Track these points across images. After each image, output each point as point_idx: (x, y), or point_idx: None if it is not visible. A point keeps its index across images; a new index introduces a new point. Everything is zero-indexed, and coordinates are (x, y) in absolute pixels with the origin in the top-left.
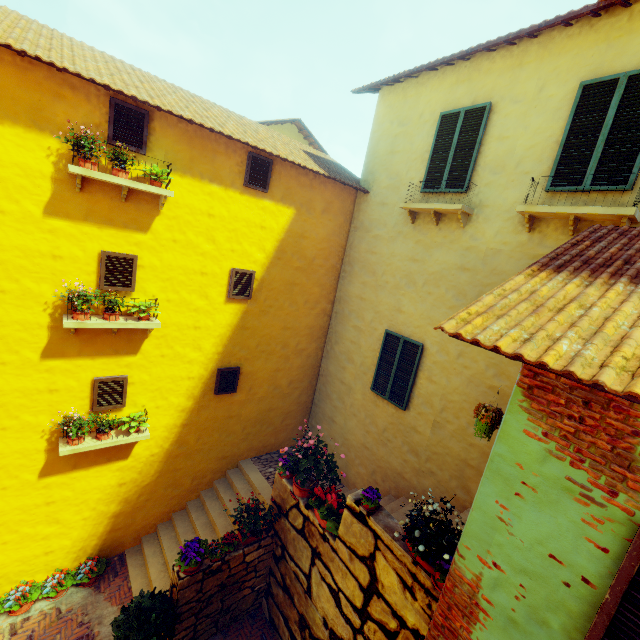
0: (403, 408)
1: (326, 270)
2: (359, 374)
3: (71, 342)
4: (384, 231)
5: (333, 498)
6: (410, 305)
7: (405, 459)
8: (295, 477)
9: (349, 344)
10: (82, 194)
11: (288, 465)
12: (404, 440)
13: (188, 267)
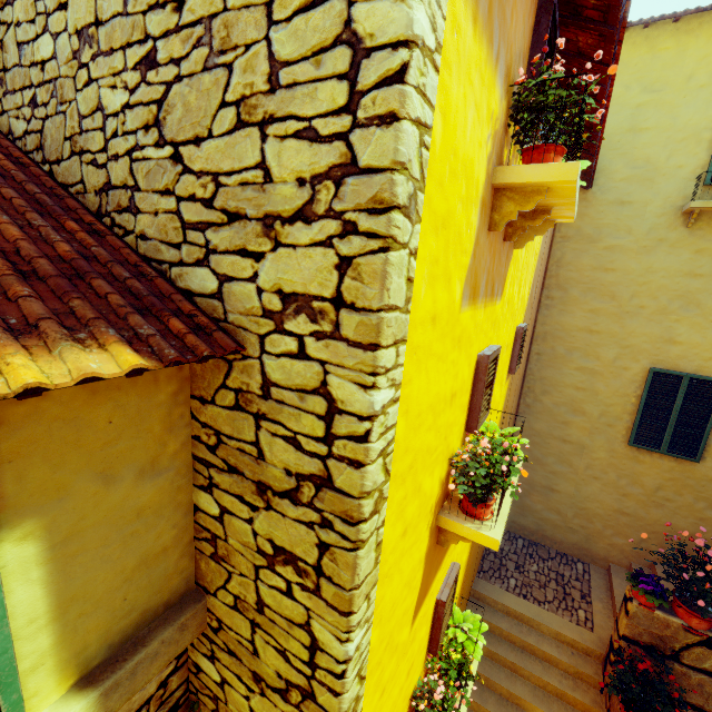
0: (697, 460)
1: (536, 300)
2: (599, 427)
3: (433, 559)
4: (628, 240)
5: None
6: (692, 333)
7: (701, 517)
8: (685, 605)
9: (573, 392)
10: (488, 235)
11: (708, 600)
12: (697, 496)
13: (504, 342)
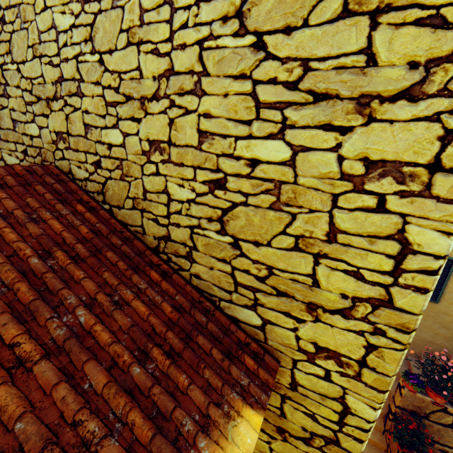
0: (437, 302)
1: None
2: None
3: None
4: None
5: None
6: None
7: (436, 332)
8: (434, 391)
9: None
10: None
11: (448, 390)
12: (435, 321)
13: None
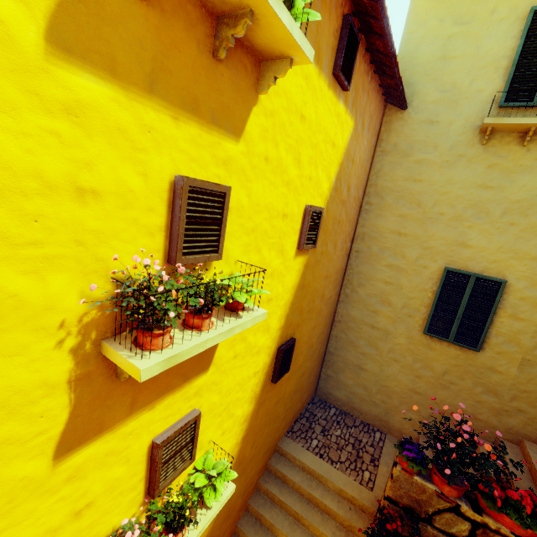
0: (478, 350)
1: (355, 203)
2: (401, 317)
3: (115, 394)
4: (434, 154)
5: (528, 497)
6: (481, 238)
7: (478, 400)
8: (440, 473)
9: (382, 285)
10: (144, 7)
11: (455, 469)
12: (476, 381)
13: (273, 206)
